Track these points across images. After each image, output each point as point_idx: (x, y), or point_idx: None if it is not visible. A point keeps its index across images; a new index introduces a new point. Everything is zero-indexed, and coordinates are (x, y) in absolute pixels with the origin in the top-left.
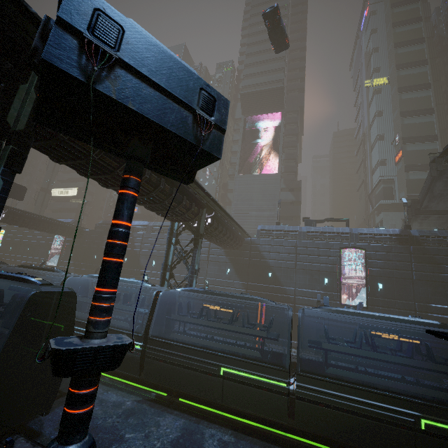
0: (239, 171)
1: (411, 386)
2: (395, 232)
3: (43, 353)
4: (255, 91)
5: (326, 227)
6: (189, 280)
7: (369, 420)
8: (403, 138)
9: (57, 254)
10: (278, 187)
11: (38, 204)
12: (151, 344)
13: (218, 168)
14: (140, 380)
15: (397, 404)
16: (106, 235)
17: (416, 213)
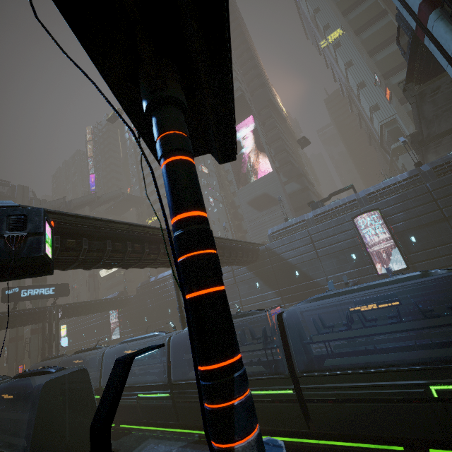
0: (238, 185)
1: (409, 352)
2: (404, 177)
3: (71, 429)
4: None
5: (331, 204)
6: None
7: (380, 403)
8: (383, 74)
9: (117, 327)
10: (278, 184)
11: (91, 289)
12: (176, 388)
13: (219, 192)
14: (183, 425)
15: (400, 377)
16: (146, 295)
17: (421, 146)
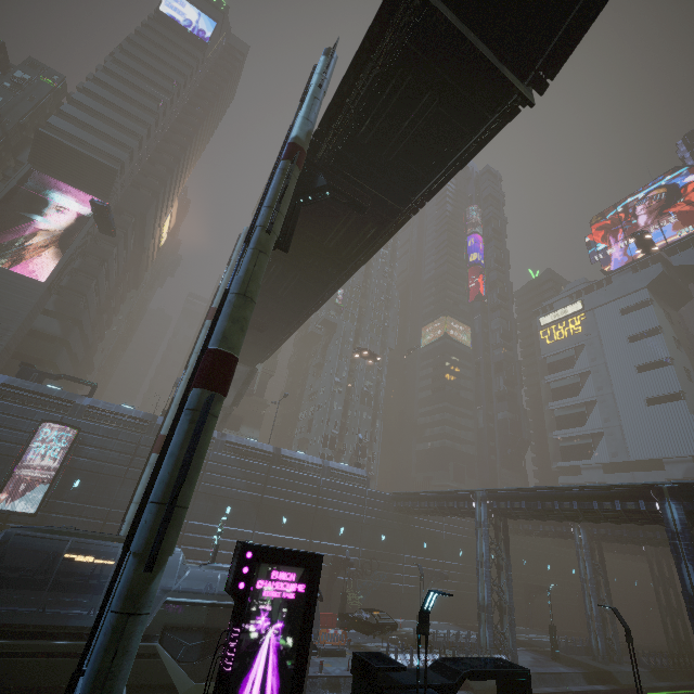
0: None
1: None
2: (138, 415)
3: None
4: (68, 144)
5: (45, 386)
6: None
7: None
8: None
9: None
10: (31, 304)
11: None
12: None
13: None
14: None
15: None
16: None
17: None
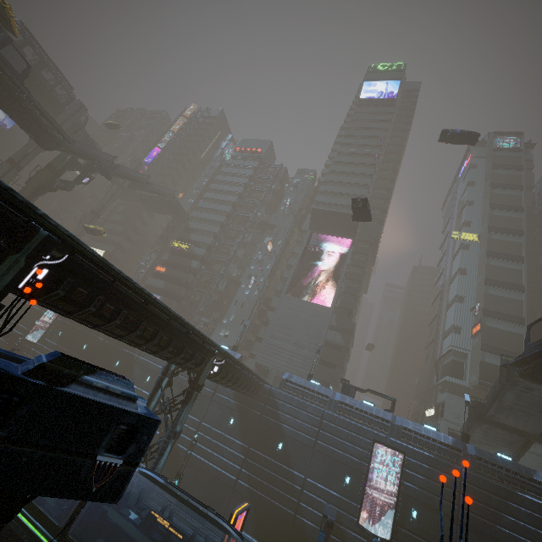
0: (288, 289)
1: None
2: (447, 441)
3: None
4: (328, 210)
5: (365, 404)
6: (161, 446)
7: None
8: (484, 309)
9: (43, 327)
10: (326, 324)
11: None
12: None
13: (265, 278)
14: None
15: None
16: None
17: (479, 420)
